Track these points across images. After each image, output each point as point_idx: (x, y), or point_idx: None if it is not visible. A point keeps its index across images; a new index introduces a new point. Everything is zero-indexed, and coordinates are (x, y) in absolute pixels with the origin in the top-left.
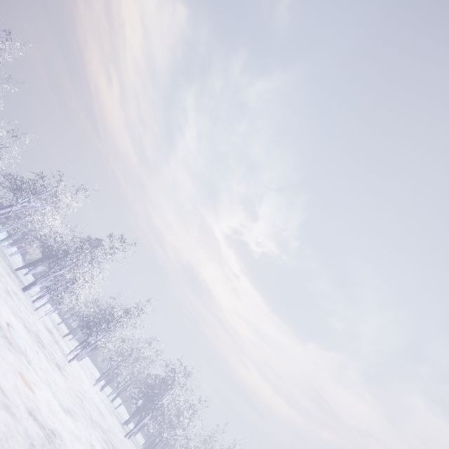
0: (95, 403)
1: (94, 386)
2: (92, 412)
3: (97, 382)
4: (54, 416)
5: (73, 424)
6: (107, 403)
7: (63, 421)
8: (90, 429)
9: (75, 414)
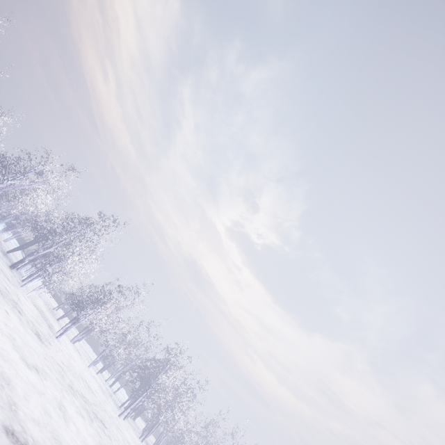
0: (85, 379)
1: (89, 367)
2: (75, 384)
3: (92, 364)
4: (7, 364)
5: (38, 381)
6: (104, 386)
7: (21, 373)
8: (66, 394)
9: (46, 375)
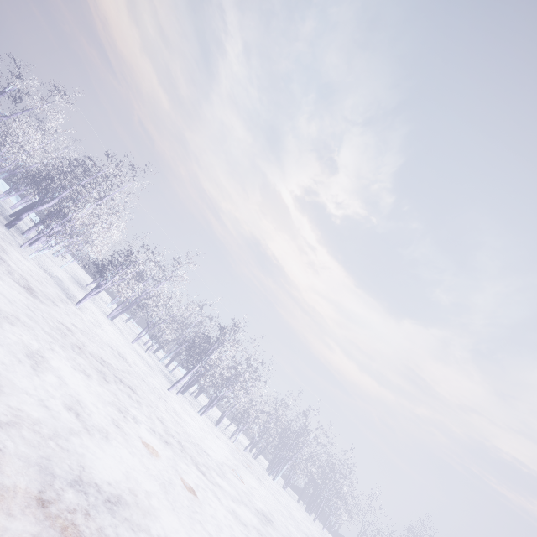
0: (119, 350)
1: (132, 344)
2: (94, 348)
3: (135, 340)
4: None
5: None
6: (155, 364)
7: None
8: (63, 350)
9: (21, 323)
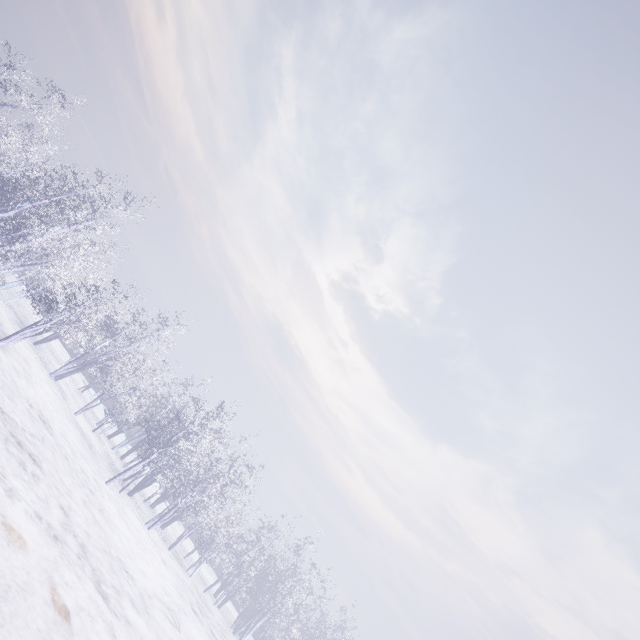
0: (44, 413)
1: (75, 415)
2: None
3: (81, 411)
4: None
5: None
6: (104, 450)
7: None
8: None
9: None
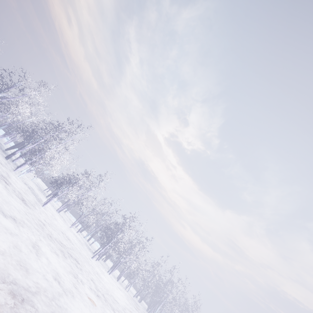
0: (65, 234)
1: (70, 228)
2: (55, 234)
3: (72, 225)
4: None
5: (14, 226)
6: (82, 240)
7: None
8: (44, 239)
9: (25, 225)
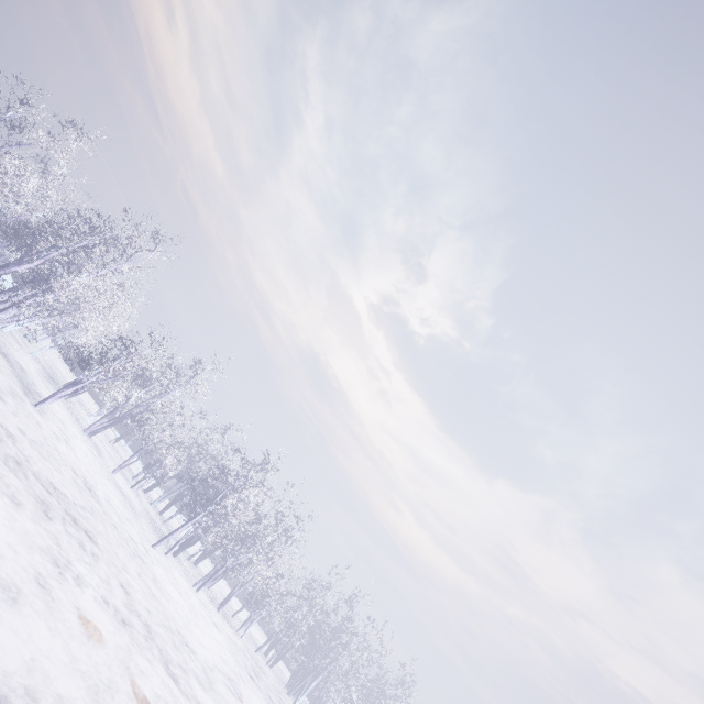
0: (87, 478)
1: (113, 474)
2: (44, 468)
3: (119, 469)
4: None
5: None
6: (144, 507)
7: None
8: None
9: None
